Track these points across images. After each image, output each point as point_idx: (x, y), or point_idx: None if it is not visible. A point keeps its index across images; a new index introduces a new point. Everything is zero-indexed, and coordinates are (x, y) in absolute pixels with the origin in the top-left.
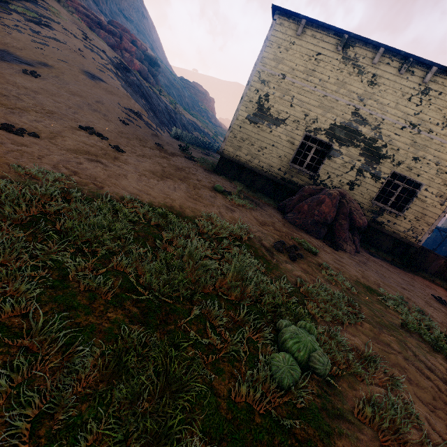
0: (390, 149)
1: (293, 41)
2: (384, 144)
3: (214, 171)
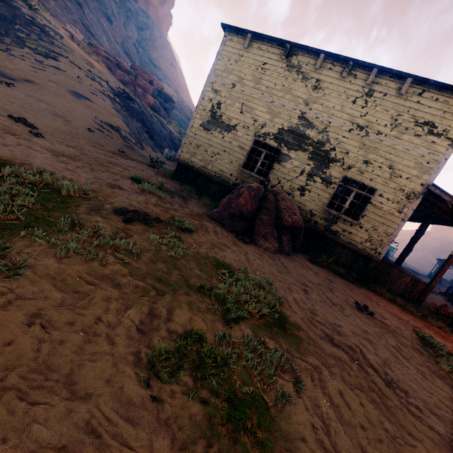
0: (339, 153)
1: (242, 54)
2: (333, 148)
3: (171, 177)
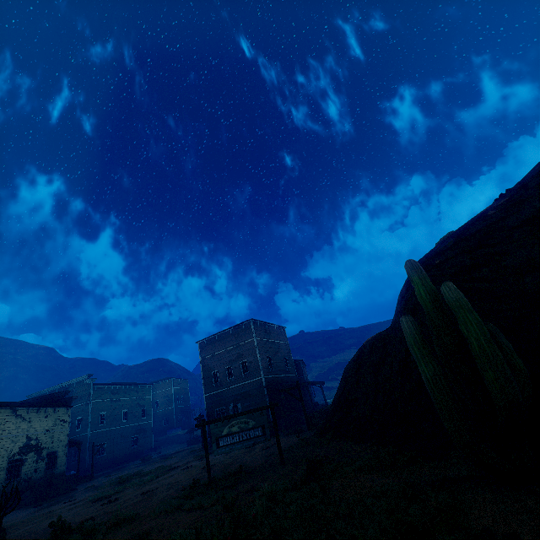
0: (44, 444)
1: None
2: (42, 443)
3: None
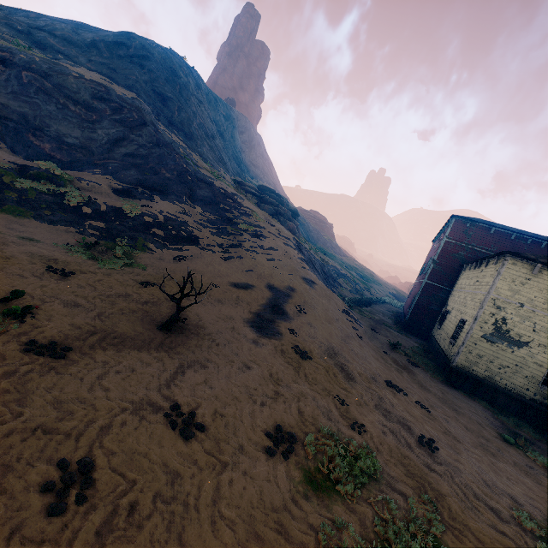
0: None
1: (528, 277)
2: None
3: (445, 381)
